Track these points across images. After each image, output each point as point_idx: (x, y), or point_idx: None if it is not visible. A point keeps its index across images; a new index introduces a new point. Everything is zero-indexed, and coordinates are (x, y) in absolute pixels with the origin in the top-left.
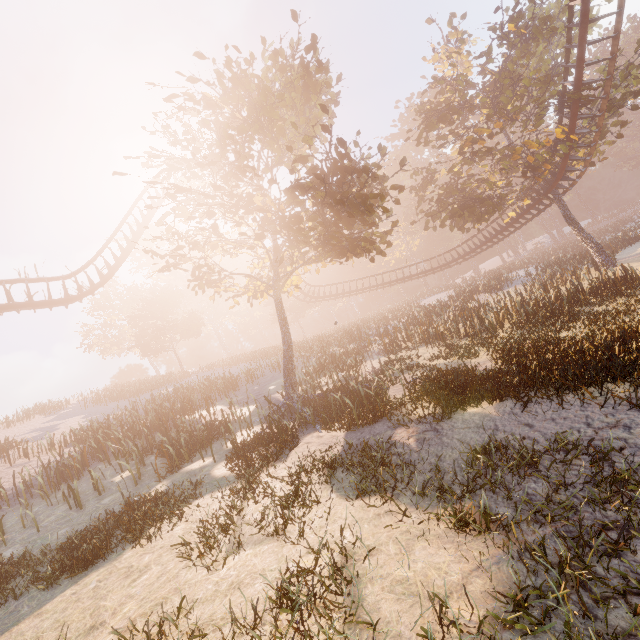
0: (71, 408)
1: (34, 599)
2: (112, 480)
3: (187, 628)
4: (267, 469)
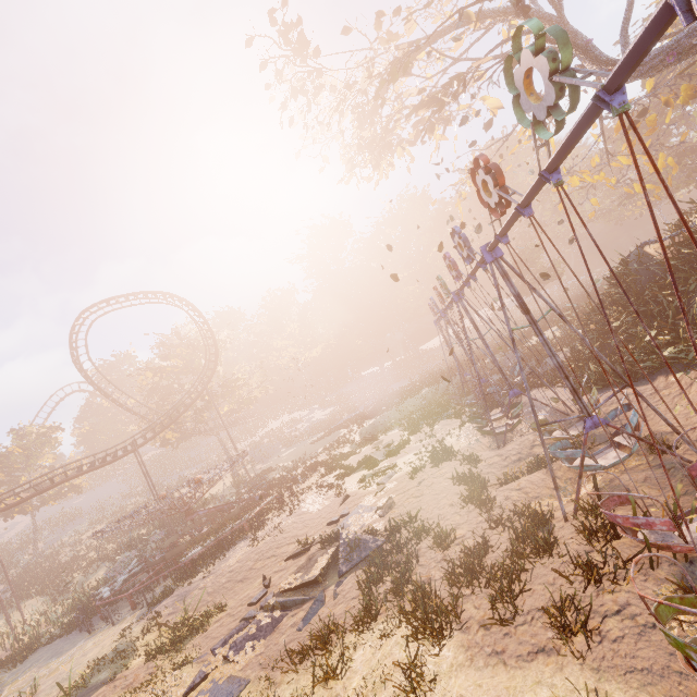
0: None
1: None
2: None
3: None
4: None
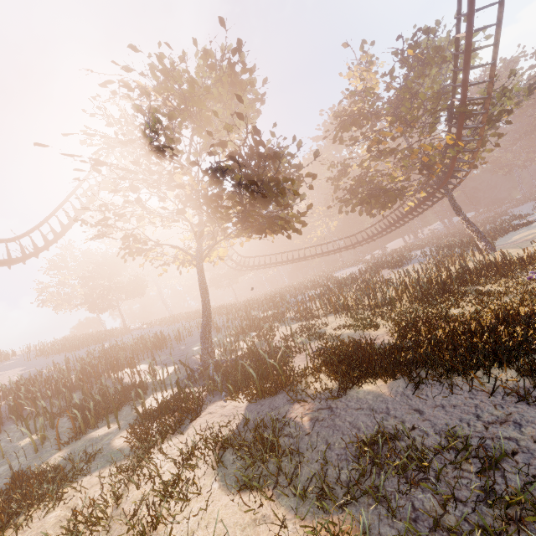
0: (16, 359)
1: None
2: (17, 444)
3: None
4: (160, 445)
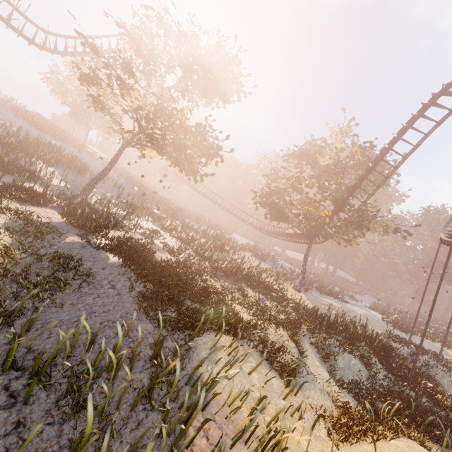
0: None
1: None
2: None
3: None
4: (3, 197)
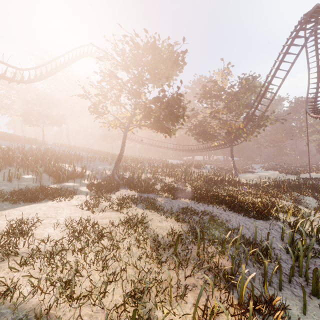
0: None
1: (8, 205)
2: (23, 176)
3: (91, 223)
4: (109, 193)
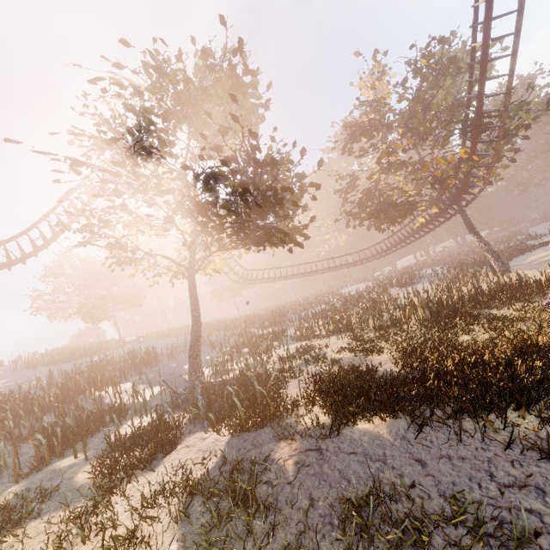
0: (2, 370)
1: None
2: None
3: None
4: (122, 486)
